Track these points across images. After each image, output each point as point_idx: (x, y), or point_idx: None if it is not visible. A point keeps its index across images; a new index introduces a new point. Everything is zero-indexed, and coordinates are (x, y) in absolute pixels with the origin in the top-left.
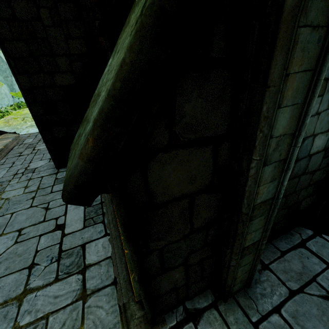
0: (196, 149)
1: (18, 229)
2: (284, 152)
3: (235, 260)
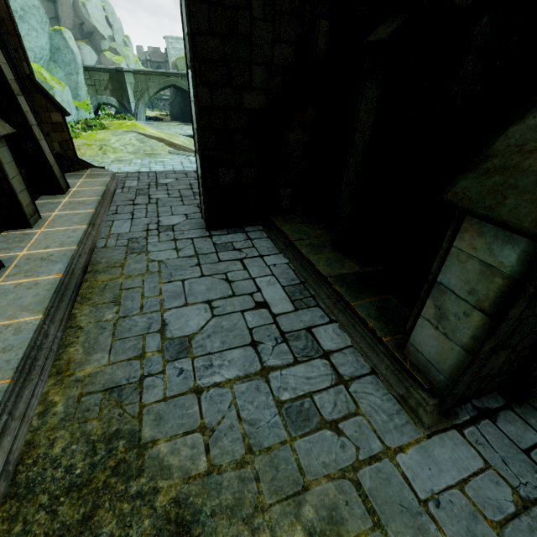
0: None
1: (205, 301)
2: None
3: None
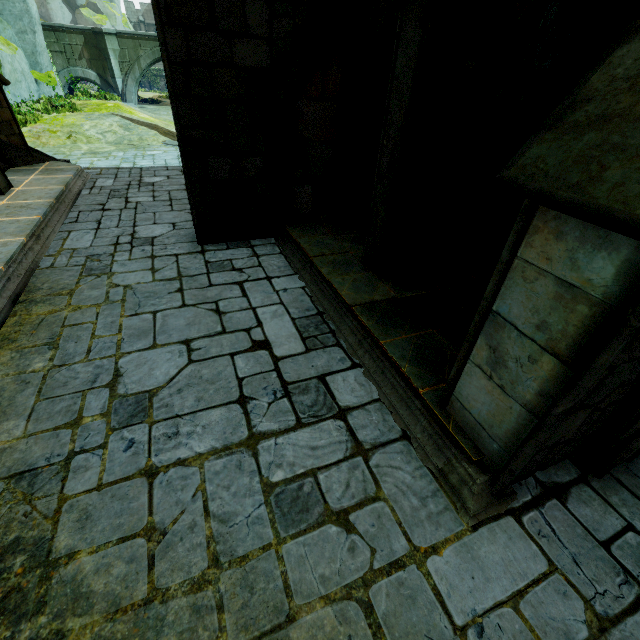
0: None
1: (182, 340)
2: None
3: None
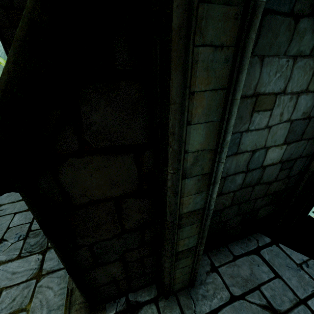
0: (114, 156)
1: None
2: (207, 167)
3: (167, 263)
